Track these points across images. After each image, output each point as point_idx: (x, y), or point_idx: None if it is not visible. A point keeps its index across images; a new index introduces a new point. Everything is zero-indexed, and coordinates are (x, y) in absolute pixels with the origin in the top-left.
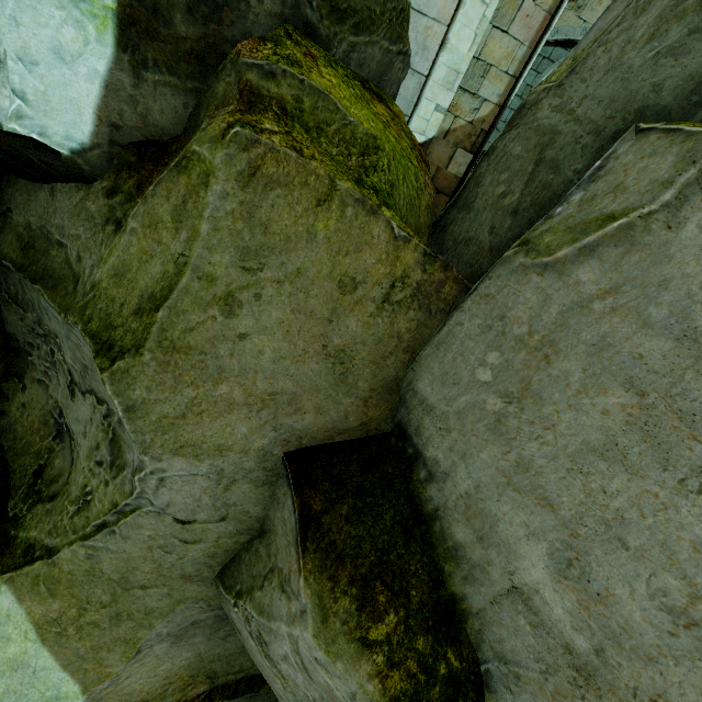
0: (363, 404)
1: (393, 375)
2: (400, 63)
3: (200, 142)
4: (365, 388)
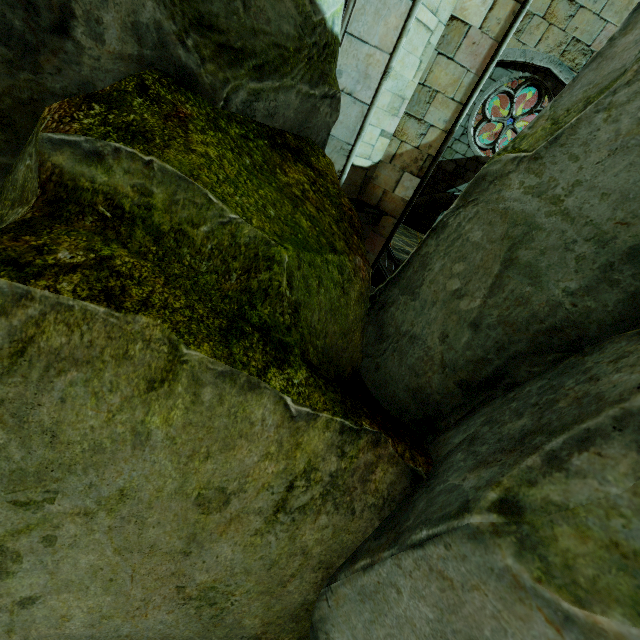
0: None
1: (298, 601)
2: (328, 106)
3: None
4: (255, 624)
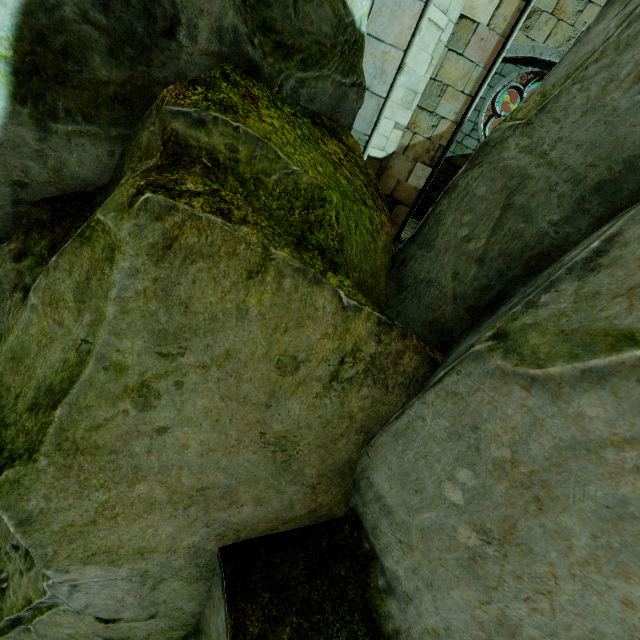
0: (311, 490)
1: (345, 458)
2: (355, 94)
3: (105, 209)
4: (313, 474)
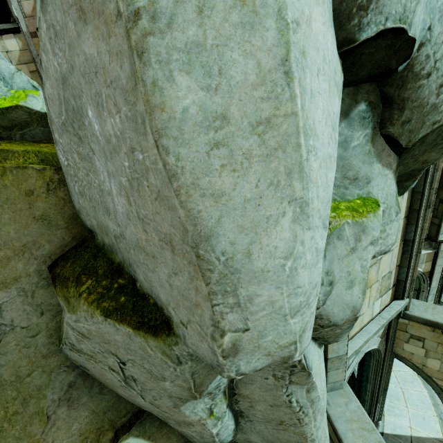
0: (67, 230)
1: (71, 213)
2: None
3: None
4: (63, 224)
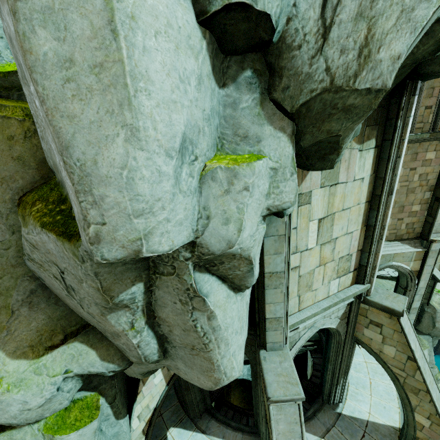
0: (37, 170)
1: (42, 157)
2: None
3: None
4: (35, 165)
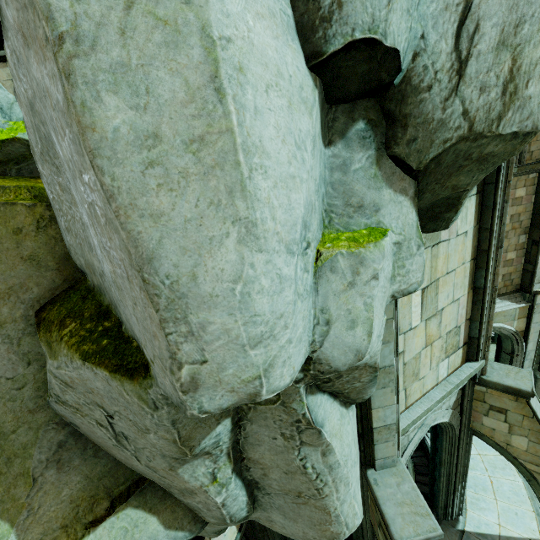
0: (58, 271)
1: (63, 253)
2: None
3: None
4: (54, 264)
